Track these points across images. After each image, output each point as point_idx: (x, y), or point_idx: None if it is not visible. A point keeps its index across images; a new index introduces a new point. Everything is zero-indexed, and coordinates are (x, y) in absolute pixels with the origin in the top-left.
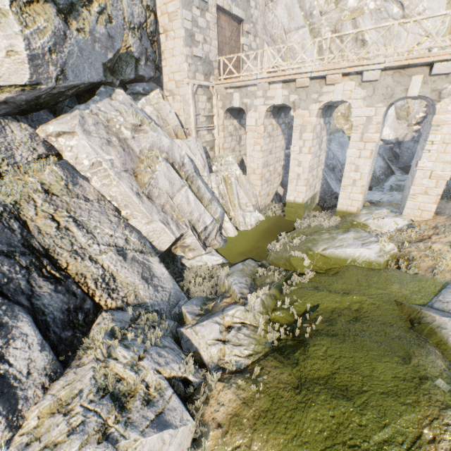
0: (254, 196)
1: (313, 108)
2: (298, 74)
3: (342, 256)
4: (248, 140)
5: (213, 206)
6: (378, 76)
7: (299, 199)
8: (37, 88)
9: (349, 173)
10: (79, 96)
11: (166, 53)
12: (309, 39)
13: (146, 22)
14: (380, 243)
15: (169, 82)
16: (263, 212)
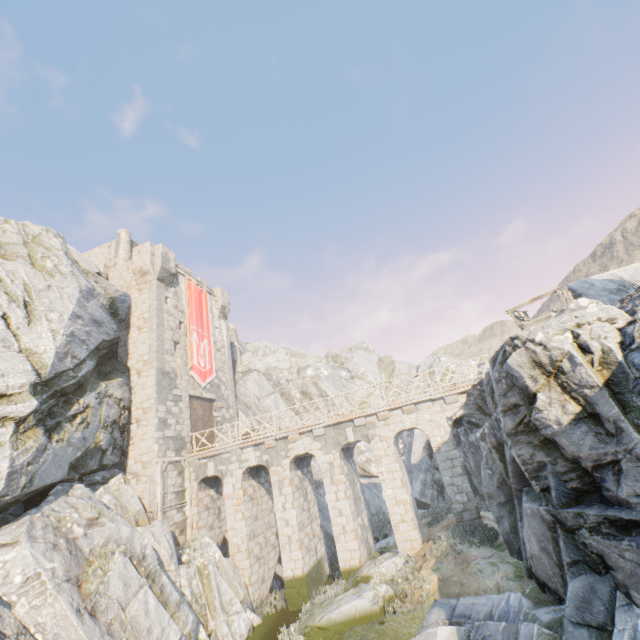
0: (242, 586)
1: (285, 463)
2: (265, 437)
3: (340, 619)
4: (227, 509)
5: (182, 613)
6: (324, 431)
7: (298, 569)
8: (0, 500)
9: (336, 519)
10: (29, 499)
11: (136, 438)
12: (281, 400)
13: (121, 418)
14: (373, 587)
15: (135, 463)
16: (260, 610)
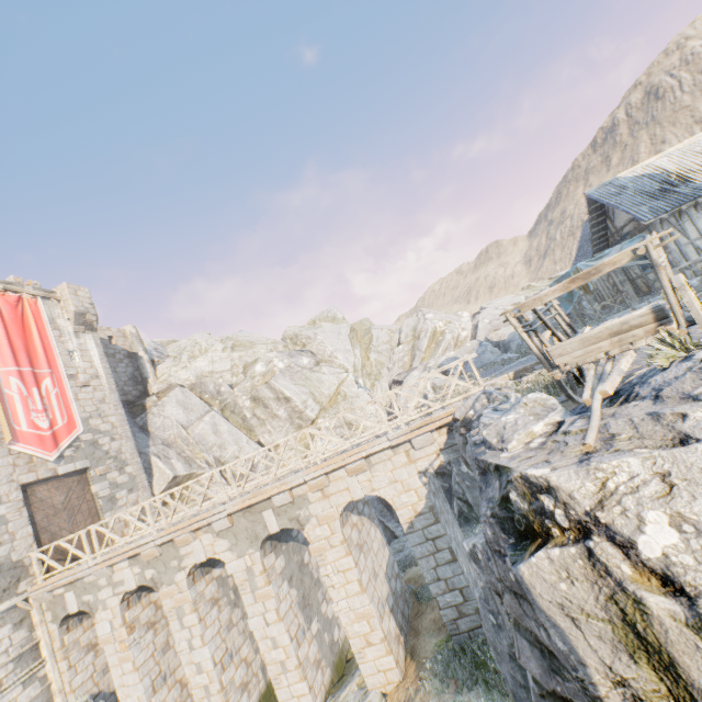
0: None
1: (180, 578)
2: (142, 544)
3: None
4: (110, 658)
5: None
6: (228, 522)
7: None
8: None
9: (271, 653)
10: None
11: None
12: (221, 420)
13: None
14: None
15: None
16: None
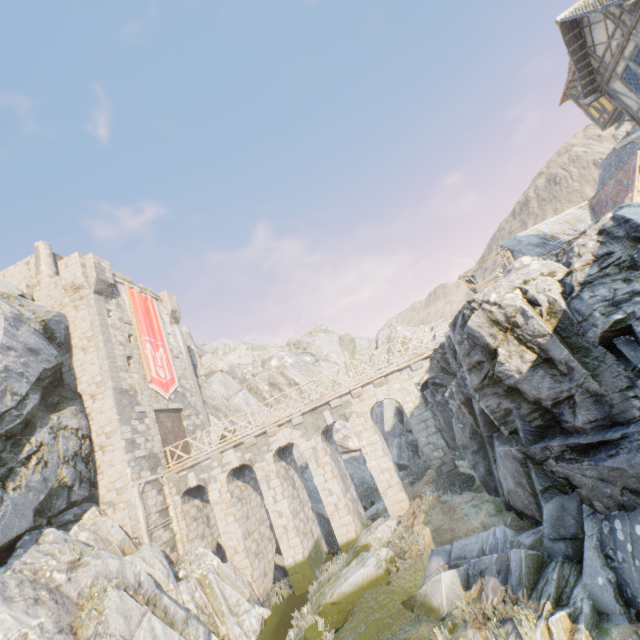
0: (246, 585)
1: (268, 457)
2: (244, 436)
3: (350, 590)
4: (217, 515)
5: (191, 628)
6: (302, 419)
7: (299, 555)
8: None
9: (328, 499)
10: None
11: (104, 465)
12: (250, 396)
13: (82, 448)
14: (375, 553)
15: (108, 492)
16: (267, 603)
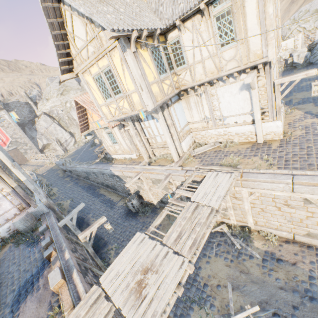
0: None
1: None
2: None
3: None
4: None
5: None
6: None
7: None
8: None
9: None
10: None
11: None
12: (57, 126)
13: None
14: None
15: None
16: None
